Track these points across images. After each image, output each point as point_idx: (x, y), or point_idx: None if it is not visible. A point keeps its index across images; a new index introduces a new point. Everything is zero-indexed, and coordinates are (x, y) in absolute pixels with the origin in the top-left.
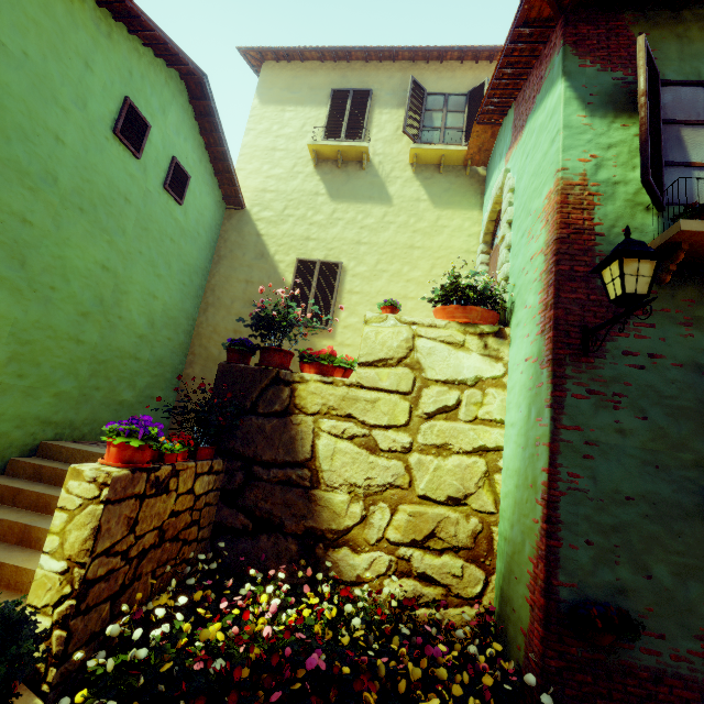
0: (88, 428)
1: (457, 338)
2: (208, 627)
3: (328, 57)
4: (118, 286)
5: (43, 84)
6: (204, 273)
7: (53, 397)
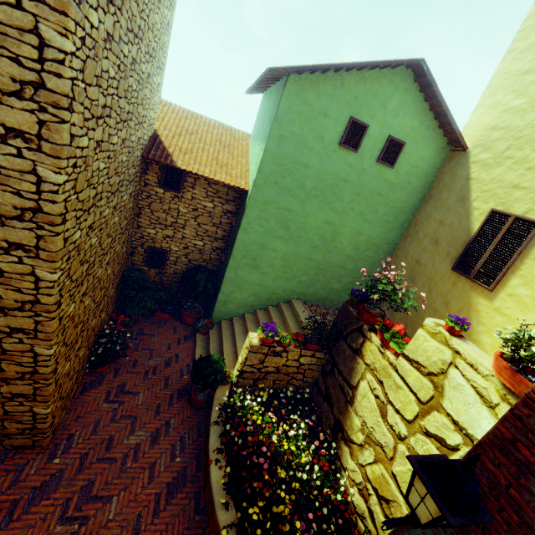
0: (313, 297)
1: (490, 395)
2: (267, 415)
3: None
4: (335, 231)
5: (300, 142)
6: (411, 210)
7: (297, 282)
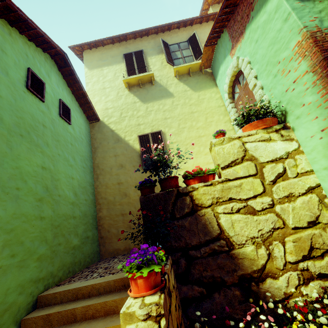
0: (61, 272)
1: (265, 136)
2: None
3: (115, 41)
4: (53, 177)
5: None
6: (90, 159)
7: (36, 261)
